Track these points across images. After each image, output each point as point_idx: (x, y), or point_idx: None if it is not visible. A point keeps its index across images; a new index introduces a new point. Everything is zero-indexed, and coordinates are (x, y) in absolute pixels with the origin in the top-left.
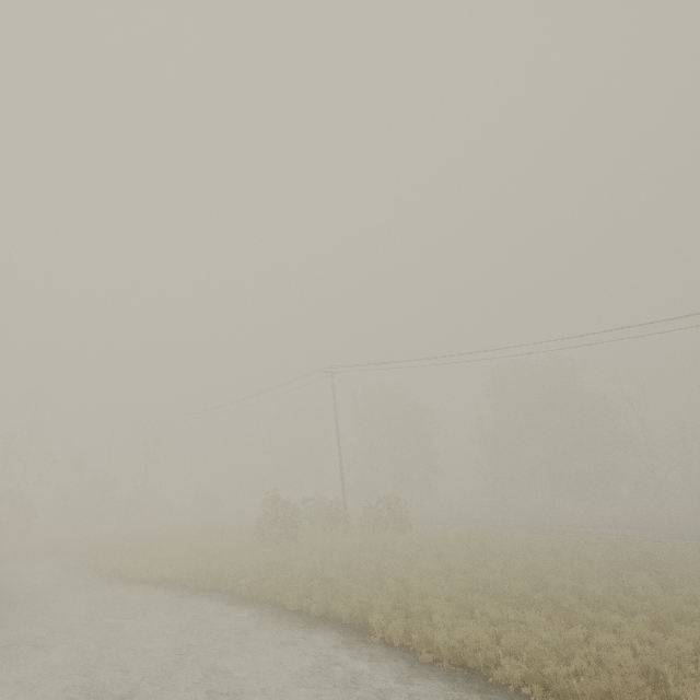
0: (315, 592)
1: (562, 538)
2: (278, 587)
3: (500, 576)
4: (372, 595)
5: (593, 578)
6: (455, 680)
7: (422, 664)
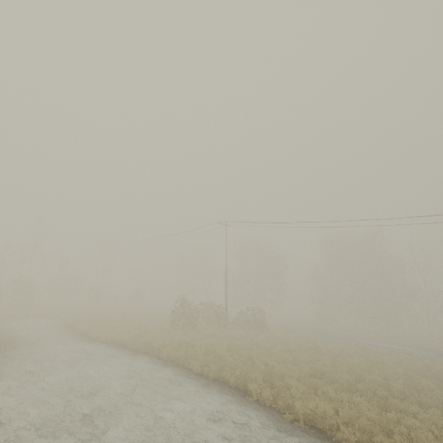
0: (211, 363)
1: (367, 348)
2: (187, 357)
3: (332, 369)
4: (248, 370)
5: (393, 377)
6: (309, 436)
7: (286, 421)
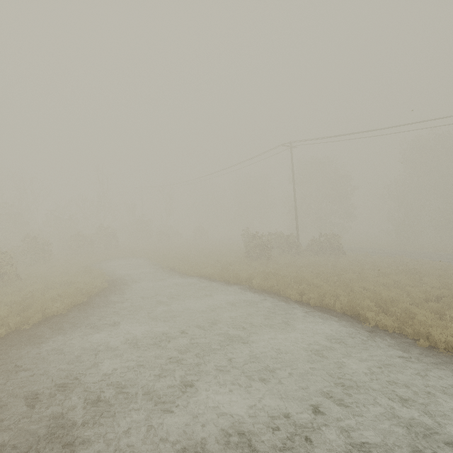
0: (307, 291)
1: None
2: (279, 286)
3: (449, 292)
4: (352, 297)
5: None
6: None
7: (420, 348)
